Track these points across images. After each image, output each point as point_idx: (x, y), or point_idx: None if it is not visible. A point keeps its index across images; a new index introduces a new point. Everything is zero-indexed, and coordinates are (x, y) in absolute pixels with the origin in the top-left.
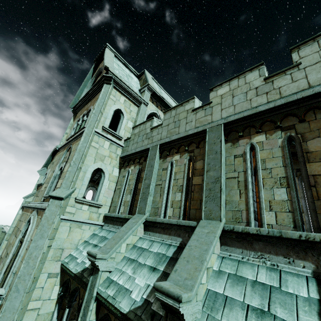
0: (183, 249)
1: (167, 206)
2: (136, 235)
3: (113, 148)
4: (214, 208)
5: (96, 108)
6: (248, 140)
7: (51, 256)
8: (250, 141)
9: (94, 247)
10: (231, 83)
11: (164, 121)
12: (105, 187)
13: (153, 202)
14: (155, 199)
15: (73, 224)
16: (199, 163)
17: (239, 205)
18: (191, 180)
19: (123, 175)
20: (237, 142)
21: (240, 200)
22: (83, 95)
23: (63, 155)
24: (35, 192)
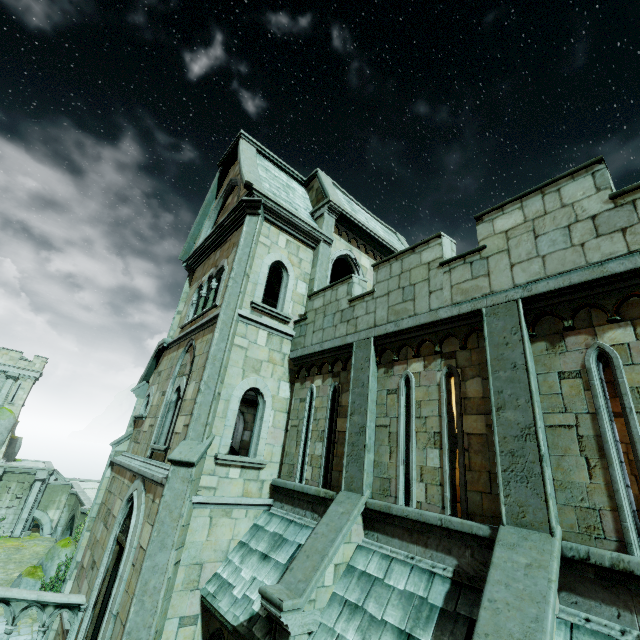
0: (466, 590)
1: (411, 479)
2: (350, 543)
3: (275, 343)
4: (530, 500)
5: (236, 267)
6: (589, 339)
7: (182, 581)
8: (594, 342)
9: (262, 561)
10: (526, 204)
11: (378, 284)
12: (268, 425)
13: (375, 464)
14: (379, 458)
15: (216, 511)
16: (474, 384)
17: (592, 497)
18: (460, 423)
19: (300, 397)
20: (561, 341)
21: (592, 484)
22: (202, 235)
23: (180, 360)
24: (132, 432)
